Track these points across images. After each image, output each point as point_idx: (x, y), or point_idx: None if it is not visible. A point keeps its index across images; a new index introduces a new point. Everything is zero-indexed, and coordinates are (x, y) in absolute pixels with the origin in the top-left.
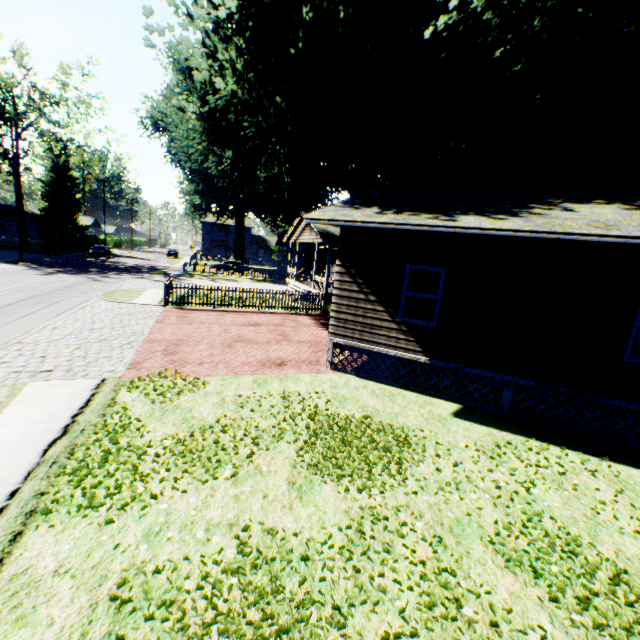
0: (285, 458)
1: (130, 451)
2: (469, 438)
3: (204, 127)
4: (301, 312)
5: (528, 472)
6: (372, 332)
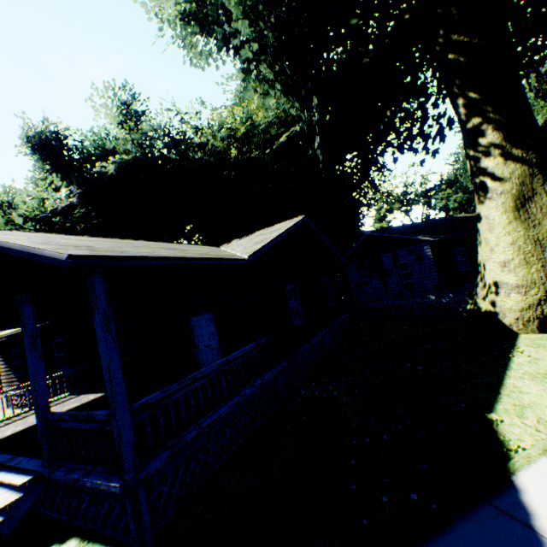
0: None
1: None
2: None
3: None
4: None
5: None
6: (13, 385)
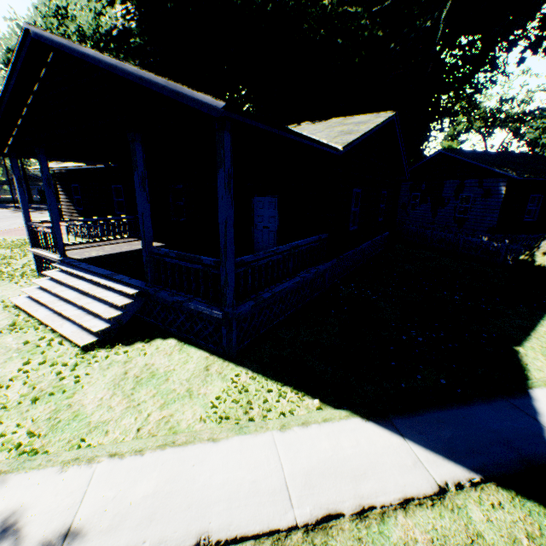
0: None
1: None
2: None
3: None
4: None
5: None
6: (73, 216)
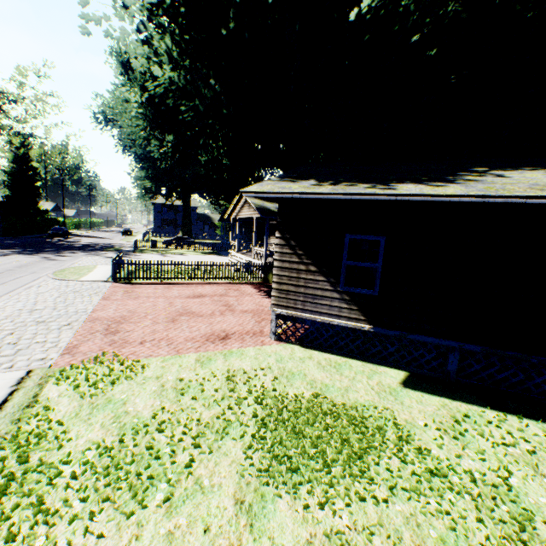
0: (231, 462)
1: (40, 472)
2: (425, 413)
3: (146, 114)
4: (243, 281)
5: (499, 455)
6: (314, 302)
